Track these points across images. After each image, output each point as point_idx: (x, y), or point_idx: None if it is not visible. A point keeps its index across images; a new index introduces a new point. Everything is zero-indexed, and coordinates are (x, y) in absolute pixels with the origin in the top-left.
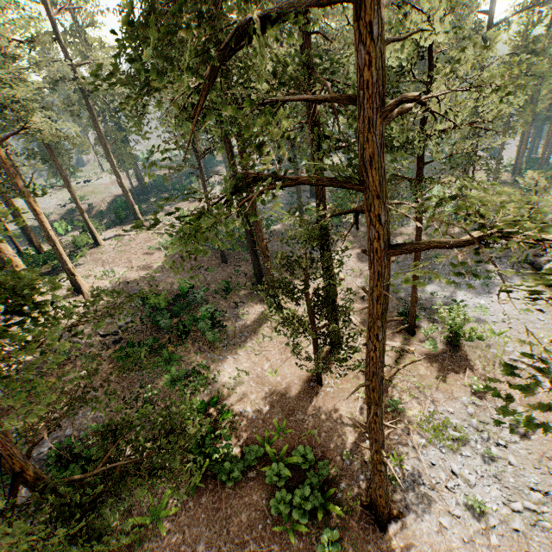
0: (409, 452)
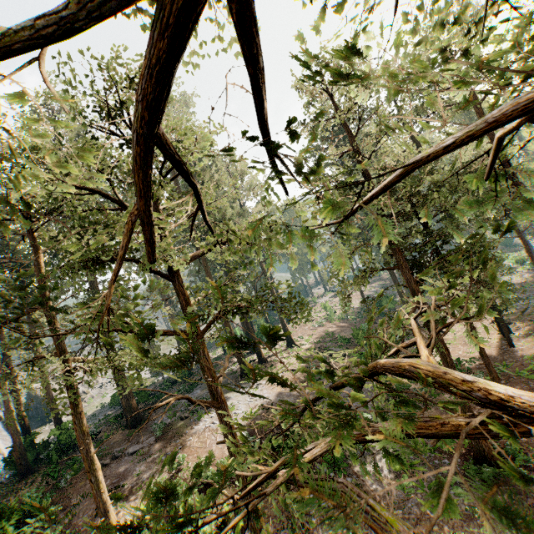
0: None
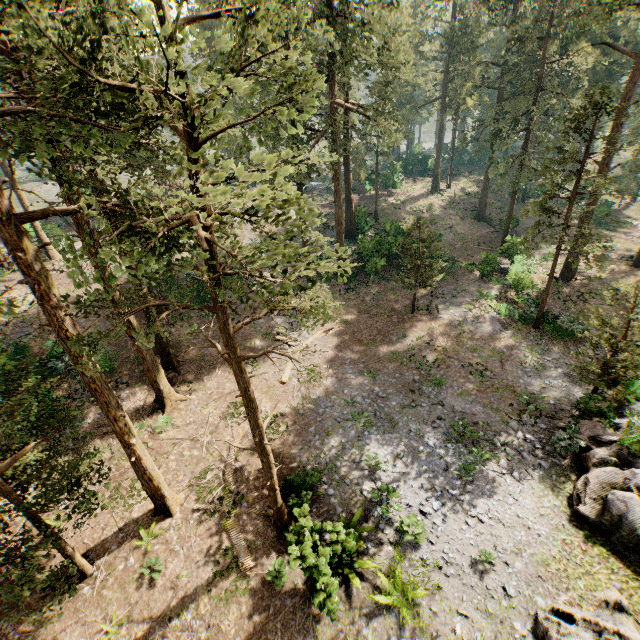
0: None
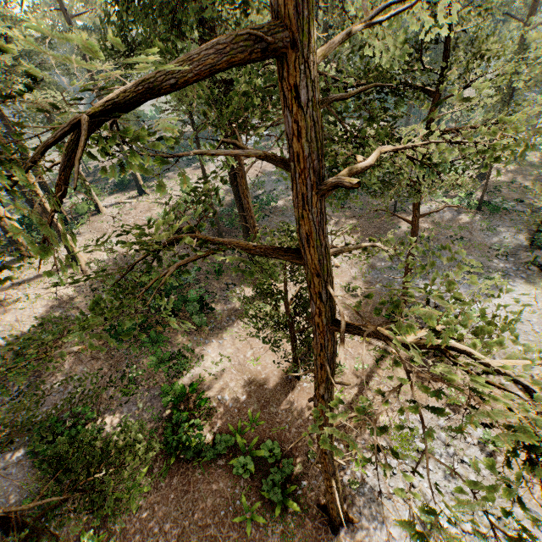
0: (373, 458)
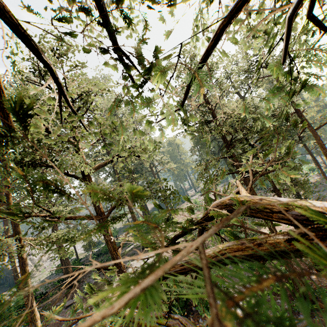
0: None
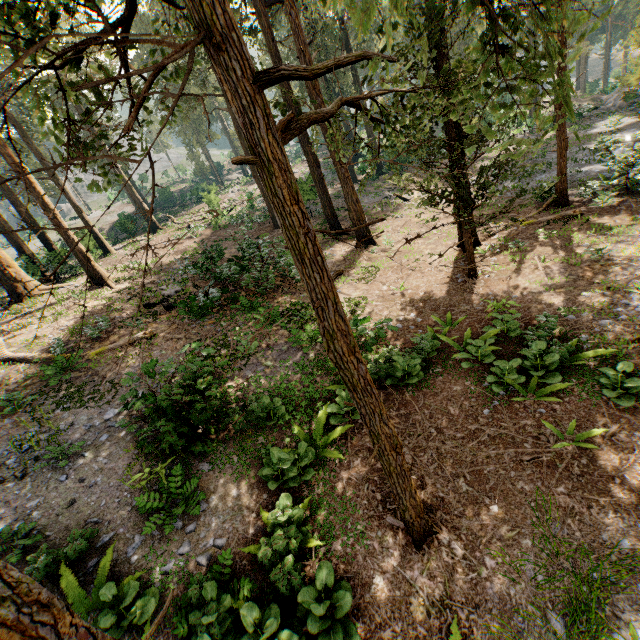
0: None
